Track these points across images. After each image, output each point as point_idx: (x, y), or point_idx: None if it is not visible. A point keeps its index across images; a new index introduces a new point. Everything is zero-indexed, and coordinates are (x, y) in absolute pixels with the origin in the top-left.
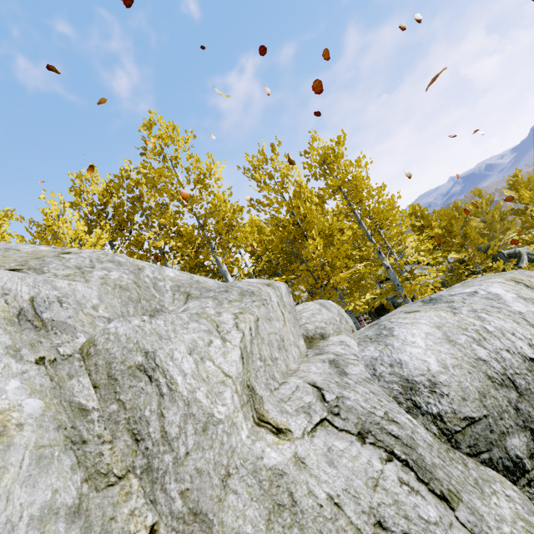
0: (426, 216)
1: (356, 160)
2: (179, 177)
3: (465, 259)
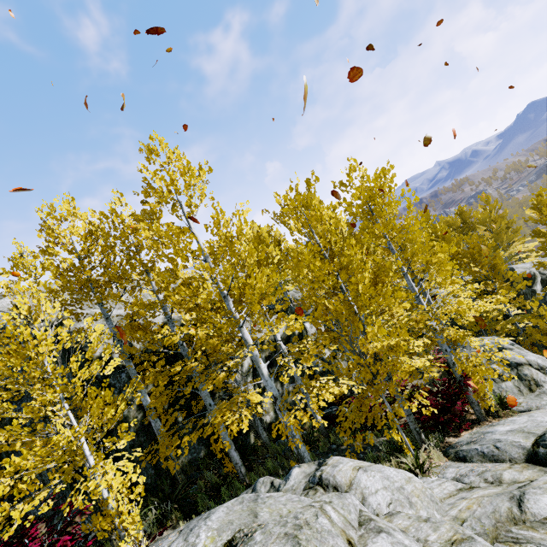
0: (448, 237)
1: (390, 185)
2: (193, 227)
3: (490, 291)
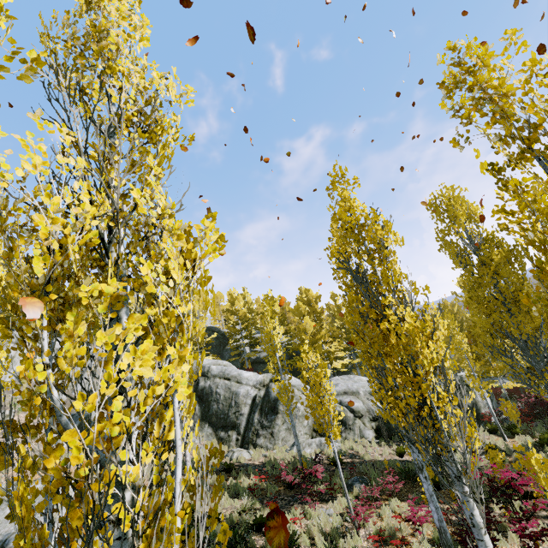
0: None
1: None
2: None
3: None
